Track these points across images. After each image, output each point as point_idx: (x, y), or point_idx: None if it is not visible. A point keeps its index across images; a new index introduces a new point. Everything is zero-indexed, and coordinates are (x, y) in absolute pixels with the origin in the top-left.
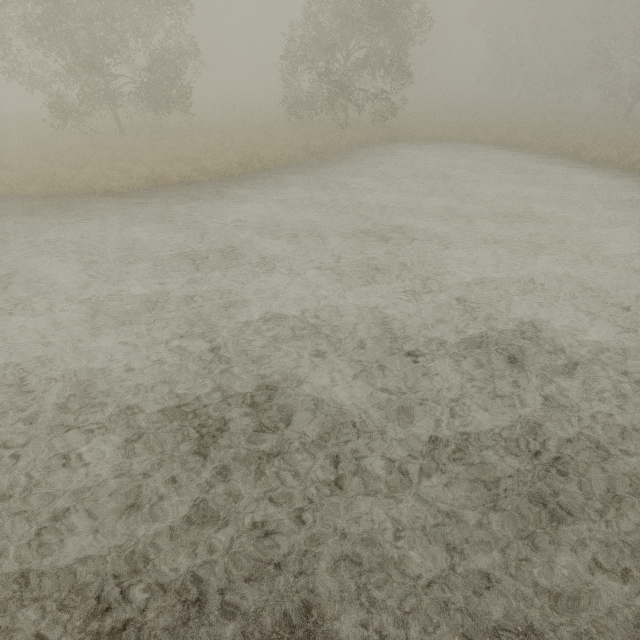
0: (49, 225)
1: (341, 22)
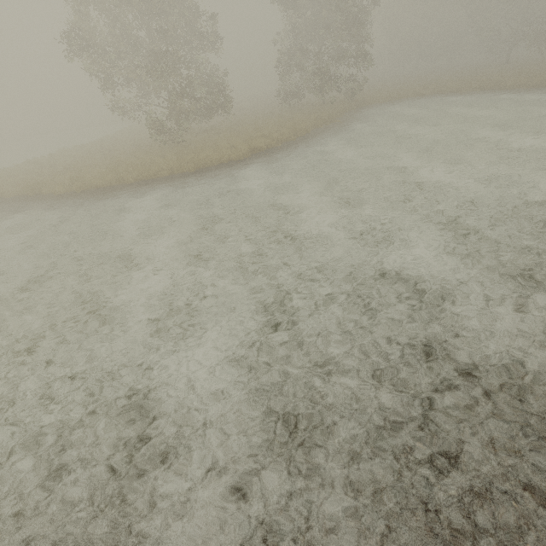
0: (227, 179)
1: (323, 33)
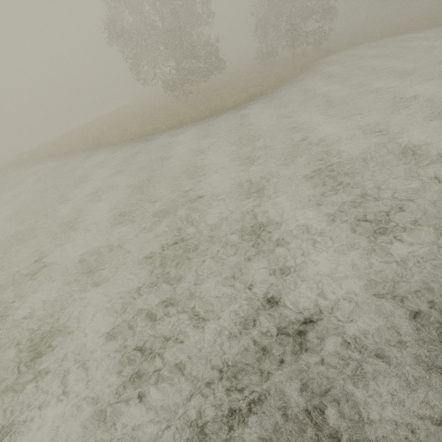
0: (239, 117)
1: None
